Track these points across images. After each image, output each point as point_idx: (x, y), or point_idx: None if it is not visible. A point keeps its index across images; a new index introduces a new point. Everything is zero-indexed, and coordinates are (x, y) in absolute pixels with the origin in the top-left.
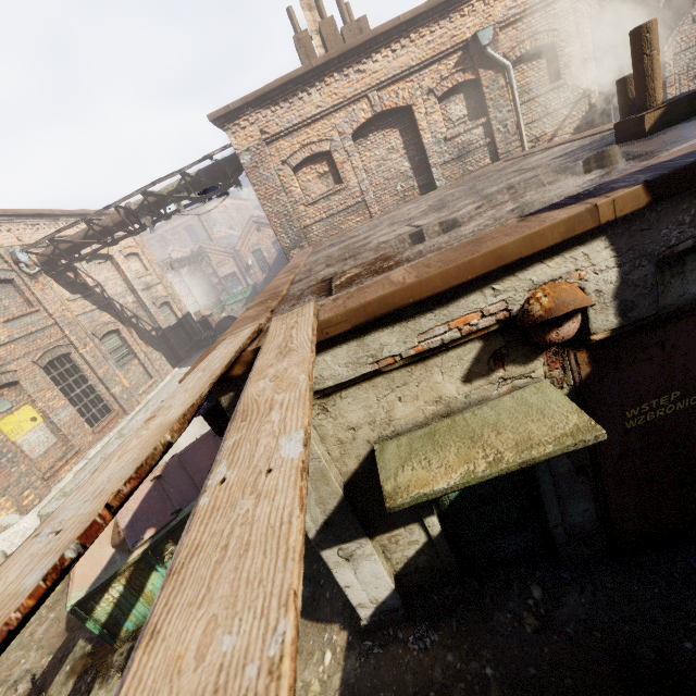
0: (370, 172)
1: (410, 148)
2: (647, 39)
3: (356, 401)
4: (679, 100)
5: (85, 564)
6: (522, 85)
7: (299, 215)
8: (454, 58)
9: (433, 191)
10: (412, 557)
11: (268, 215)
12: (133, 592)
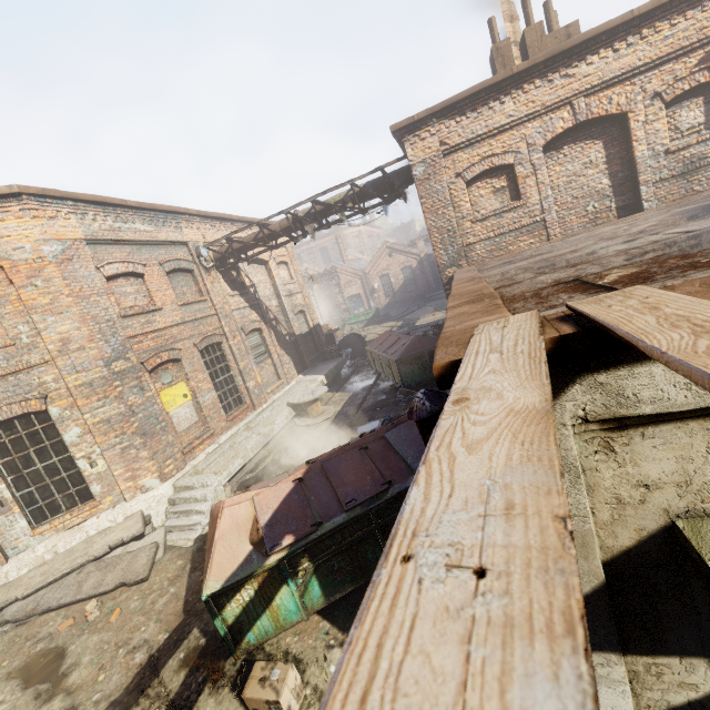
0: (556, 189)
1: (614, 162)
2: None
3: (666, 446)
4: None
5: (223, 554)
6: None
7: (463, 232)
8: (698, 54)
9: (641, 213)
10: (678, 706)
11: (429, 230)
12: (261, 600)
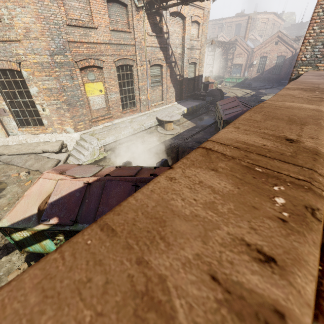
0: None
1: None
2: None
3: None
4: None
5: (22, 206)
6: None
7: None
8: None
9: None
10: None
11: (312, 19)
12: (35, 239)
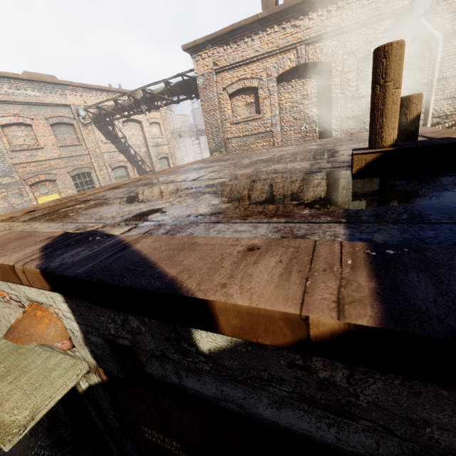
0: (284, 110)
1: (322, 98)
2: (383, 65)
3: None
4: (402, 149)
5: None
6: (451, 59)
7: (225, 129)
8: (385, 23)
9: (321, 139)
10: None
11: (205, 124)
12: None
